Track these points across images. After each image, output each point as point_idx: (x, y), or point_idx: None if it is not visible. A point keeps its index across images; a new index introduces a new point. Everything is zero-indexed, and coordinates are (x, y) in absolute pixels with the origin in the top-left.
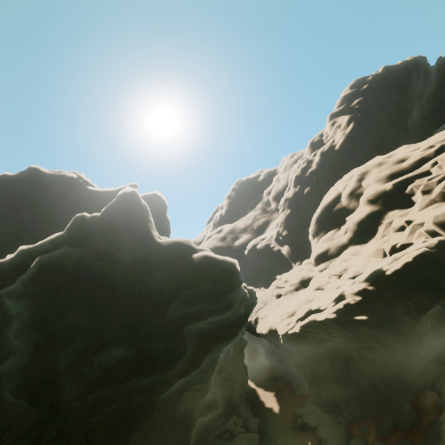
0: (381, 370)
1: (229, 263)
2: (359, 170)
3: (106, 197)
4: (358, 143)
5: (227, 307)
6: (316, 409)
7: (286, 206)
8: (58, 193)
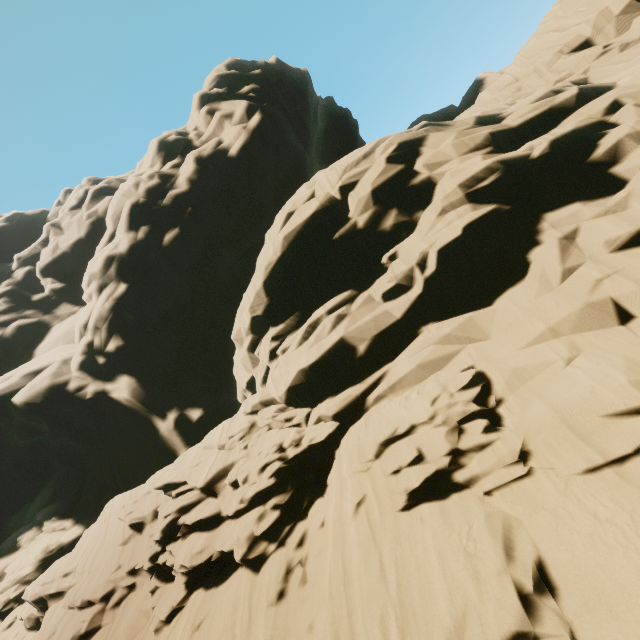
0: None
1: None
2: (399, 137)
3: None
4: (271, 155)
5: None
6: None
7: (113, 274)
8: None
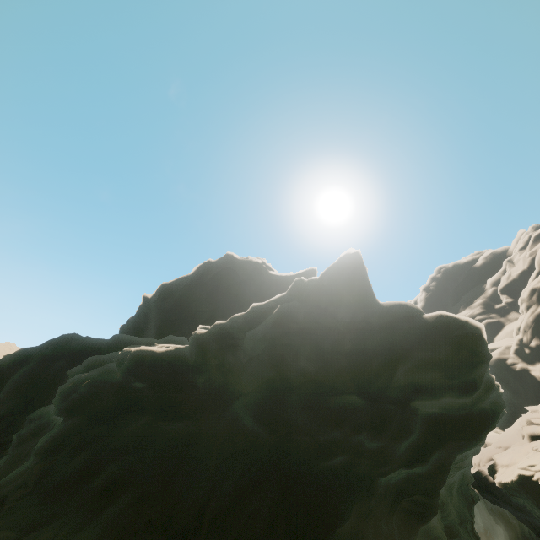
0: None
1: (472, 327)
2: None
3: (285, 282)
4: None
5: (469, 387)
6: None
7: (534, 300)
8: (245, 277)
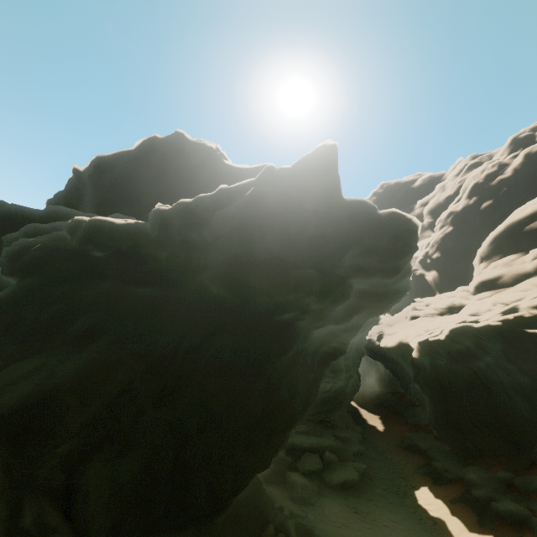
0: (535, 405)
1: (413, 225)
2: None
3: (240, 175)
4: None
5: (394, 271)
6: (429, 438)
7: (449, 221)
8: (197, 163)
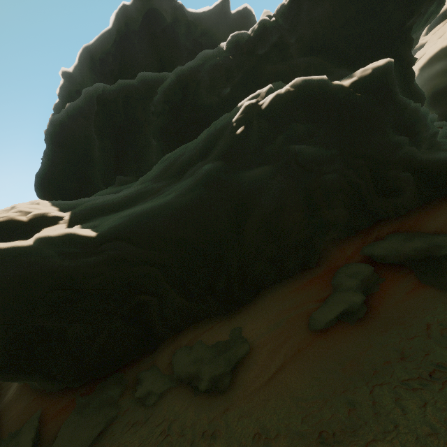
0: None
1: None
2: None
3: (206, 19)
4: None
5: None
6: None
7: None
8: (169, 20)
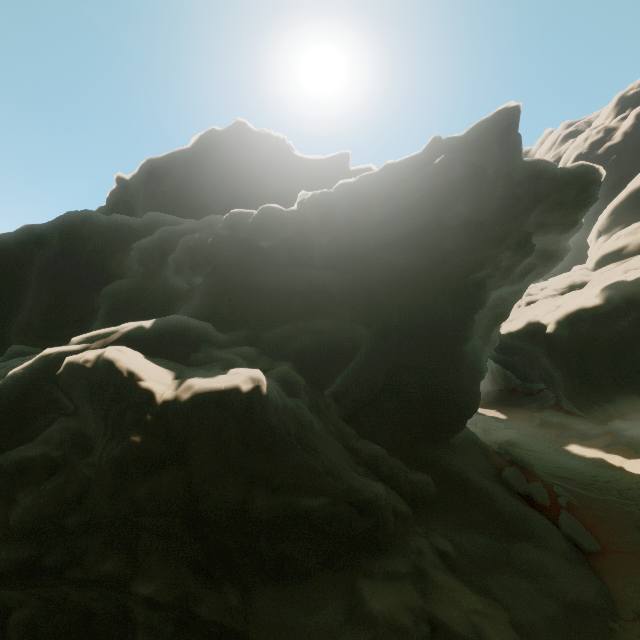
0: None
1: (598, 175)
2: None
3: (314, 167)
4: None
5: (573, 224)
6: (559, 414)
7: None
8: (264, 157)
